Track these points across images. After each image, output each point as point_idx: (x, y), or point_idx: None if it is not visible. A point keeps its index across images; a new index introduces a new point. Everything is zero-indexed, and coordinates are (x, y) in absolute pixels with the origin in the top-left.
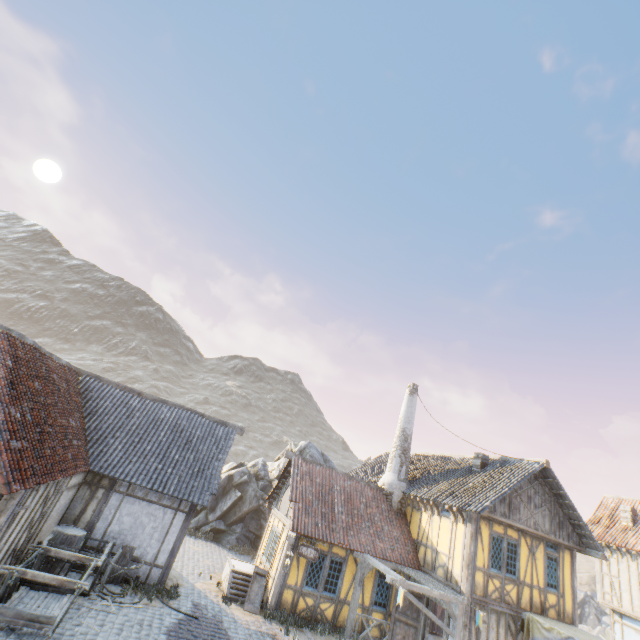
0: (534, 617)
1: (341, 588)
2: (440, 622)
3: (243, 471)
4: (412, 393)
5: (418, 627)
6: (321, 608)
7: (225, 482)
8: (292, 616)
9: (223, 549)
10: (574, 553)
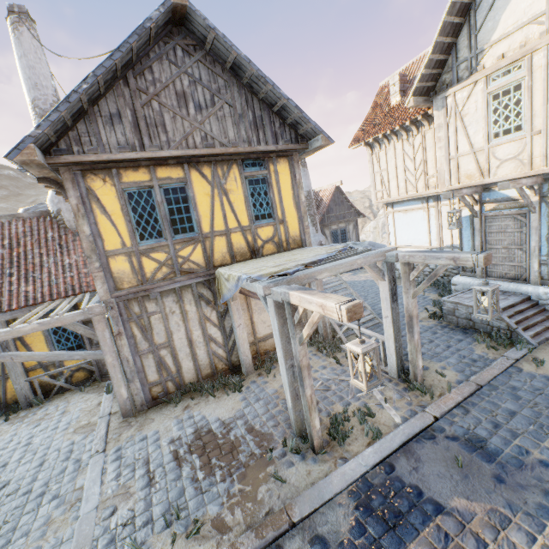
0: (219, 272)
1: None
2: (66, 356)
3: None
4: (14, 26)
5: None
6: None
7: None
8: None
9: None
10: (296, 159)
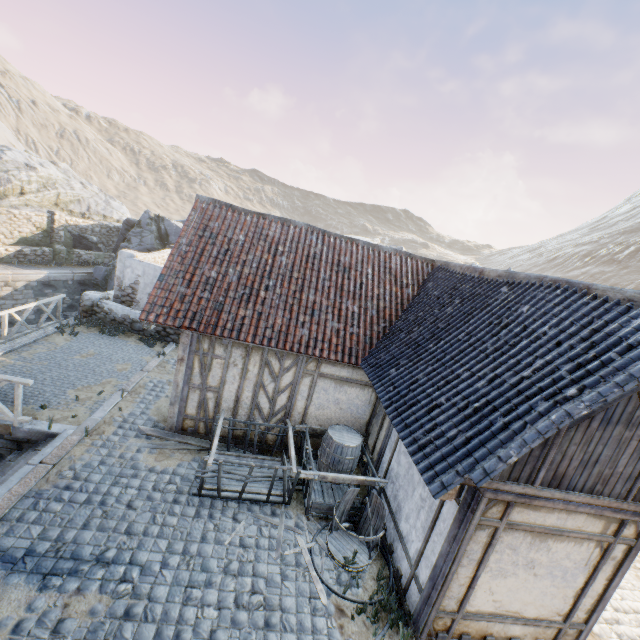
0: None
1: None
2: None
3: None
4: None
5: None
6: None
7: None
8: None
9: None
10: None
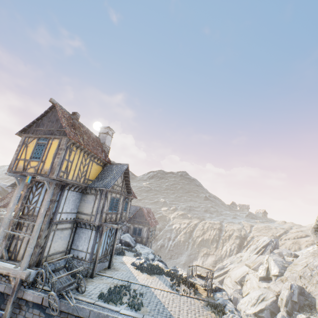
0: None
1: None
2: None
3: None
4: None
5: None
6: None
7: None
8: None
9: None
10: None
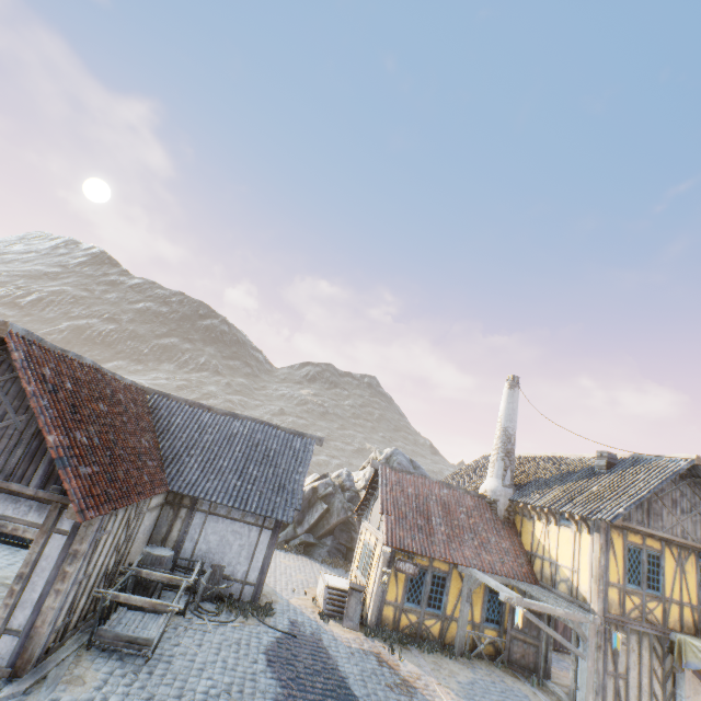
0: (687, 639)
1: (446, 604)
2: (568, 643)
3: (327, 483)
4: (512, 387)
5: (539, 646)
6: (426, 625)
7: (309, 495)
8: (395, 633)
9: (315, 562)
10: None
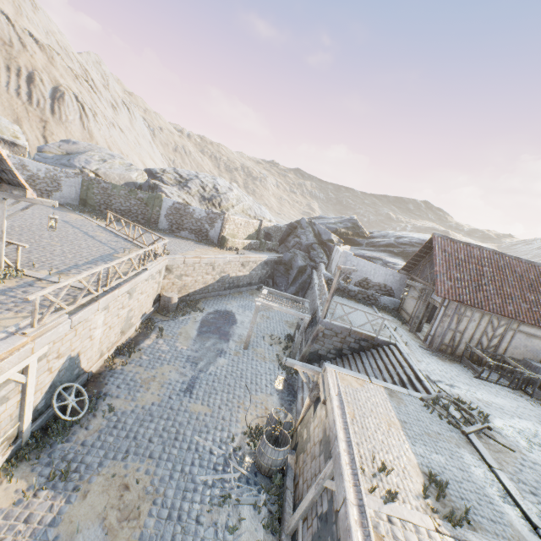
0: None
1: None
2: None
3: None
4: None
5: None
6: None
7: None
8: None
9: None
10: None
